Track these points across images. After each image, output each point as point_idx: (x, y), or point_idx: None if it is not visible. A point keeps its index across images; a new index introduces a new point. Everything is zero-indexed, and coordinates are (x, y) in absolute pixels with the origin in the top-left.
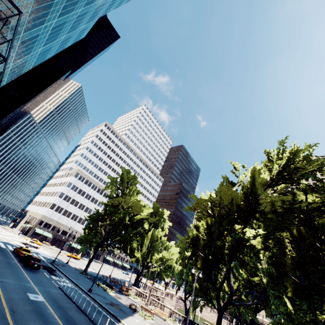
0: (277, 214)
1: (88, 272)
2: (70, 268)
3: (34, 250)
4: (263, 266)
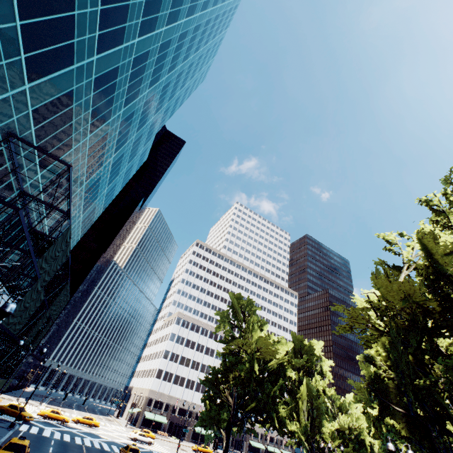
0: None
1: None
2: None
3: (147, 448)
4: None
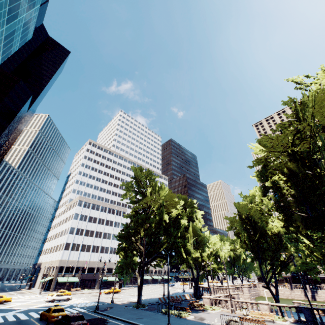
0: None
1: (141, 303)
2: (120, 307)
3: (66, 304)
4: None
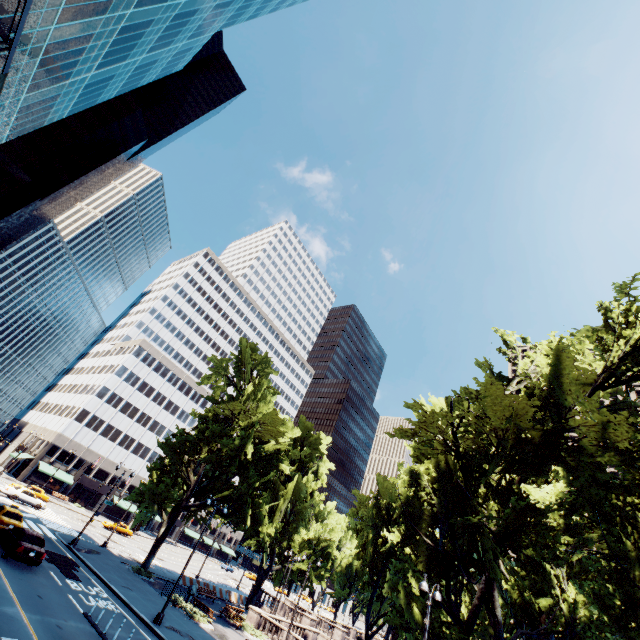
0: (623, 453)
1: (151, 569)
2: (112, 558)
3: (32, 513)
4: (558, 572)
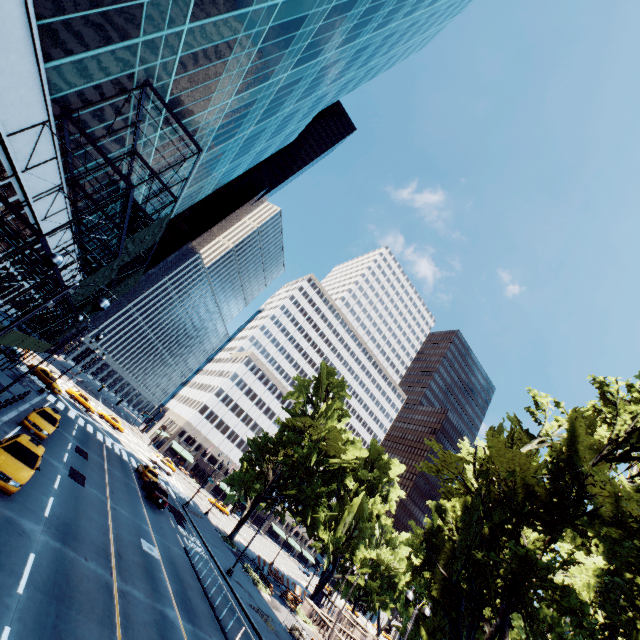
0: (620, 526)
1: (236, 543)
2: (209, 524)
3: (164, 477)
4: None
